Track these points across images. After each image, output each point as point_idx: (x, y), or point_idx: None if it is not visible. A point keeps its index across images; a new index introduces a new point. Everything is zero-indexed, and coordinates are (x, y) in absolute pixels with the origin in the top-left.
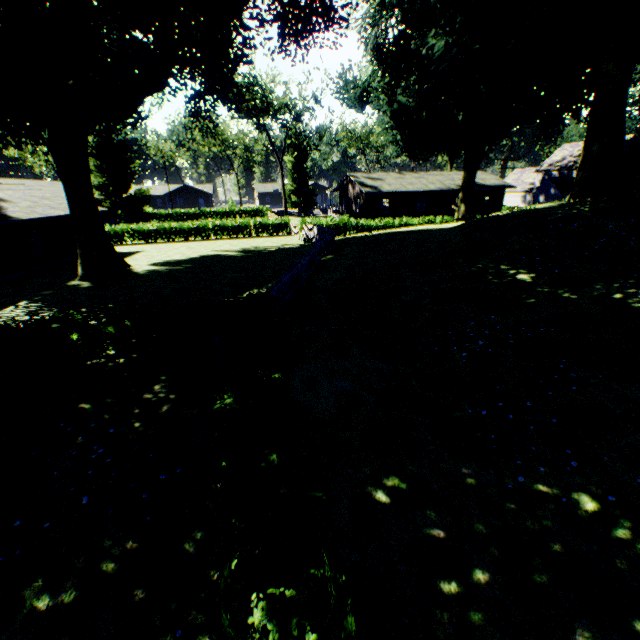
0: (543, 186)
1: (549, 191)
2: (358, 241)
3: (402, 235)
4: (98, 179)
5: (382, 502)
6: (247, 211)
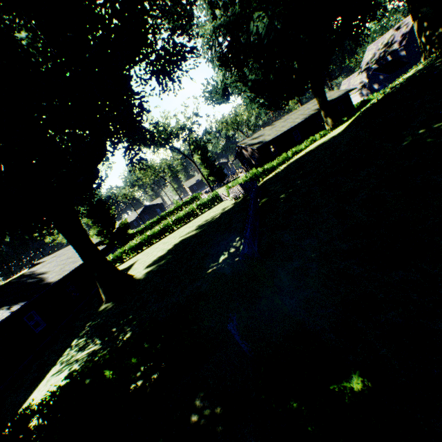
0: (372, 78)
1: (378, 78)
2: (275, 179)
3: (305, 157)
4: (96, 229)
5: None
6: (187, 201)
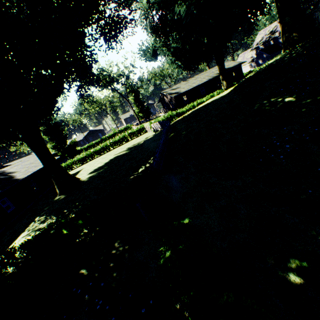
0: (258, 55)
1: (262, 56)
2: (182, 121)
3: (203, 108)
4: (52, 144)
5: (298, 284)
6: (122, 130)
